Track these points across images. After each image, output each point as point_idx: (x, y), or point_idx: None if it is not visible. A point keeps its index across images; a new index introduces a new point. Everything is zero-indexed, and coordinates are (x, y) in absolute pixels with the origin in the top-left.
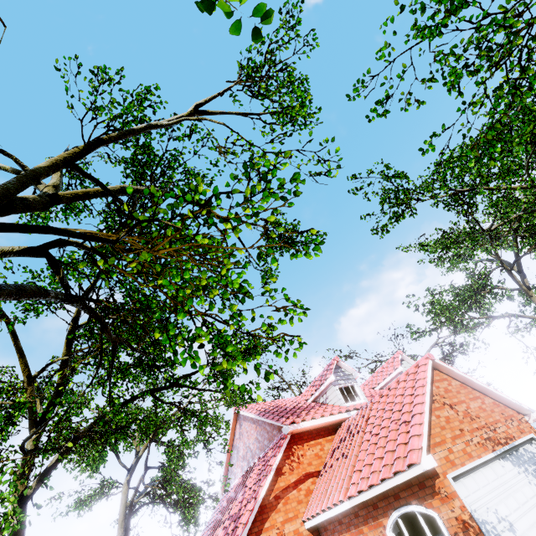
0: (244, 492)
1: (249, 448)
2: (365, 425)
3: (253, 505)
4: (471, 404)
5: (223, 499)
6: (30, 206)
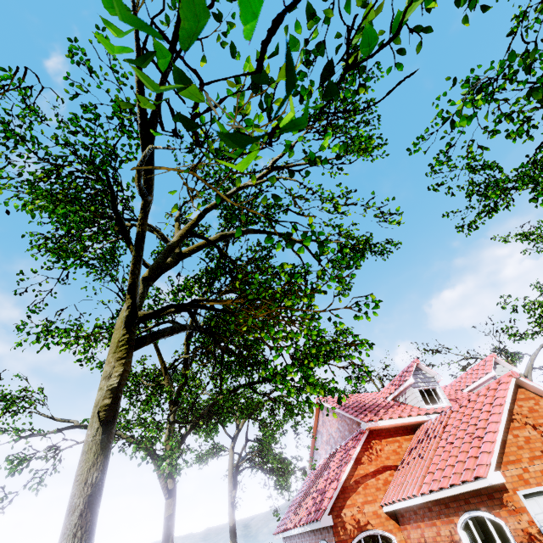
0: (328, 472)
1: (332, 435)
2: (442, 432)
3: (336, 485)
4: None
5: (310, 474)
6: (169, 267)
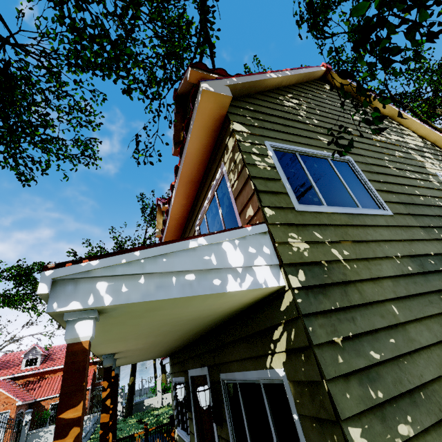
0: None
1: None
2: None
3: None
4: None
5: None
6: None
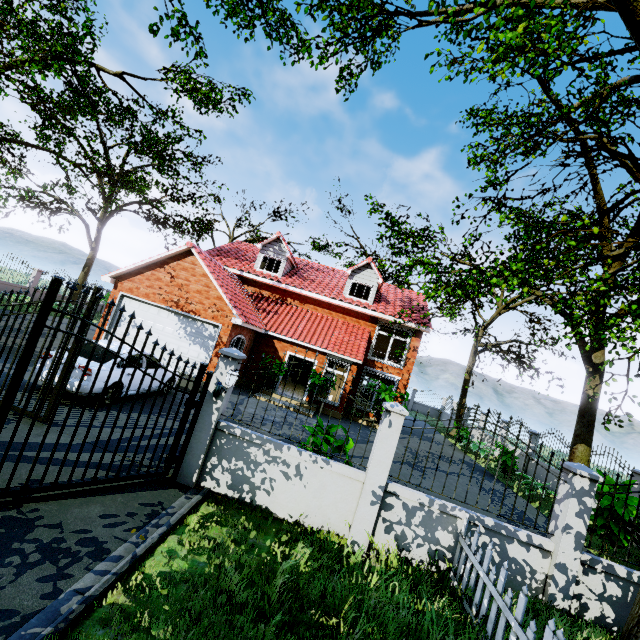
0: None
1: None
2: None
3: None
4: (193, 285)
5: None
6: None
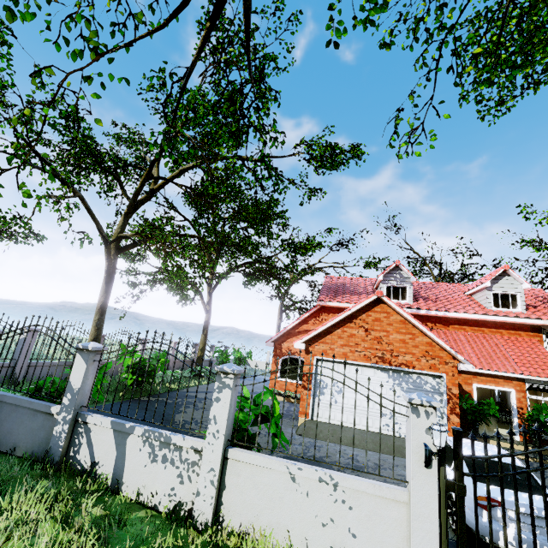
0: None
1: None
2: None
3: (282, 330)
4: (393, 335)
5: None
6: (145, 201)
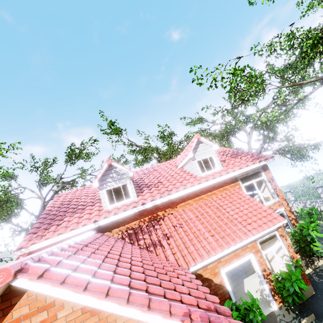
0: None
1: None
2: None
3: None
4: None
5: None
6: None
